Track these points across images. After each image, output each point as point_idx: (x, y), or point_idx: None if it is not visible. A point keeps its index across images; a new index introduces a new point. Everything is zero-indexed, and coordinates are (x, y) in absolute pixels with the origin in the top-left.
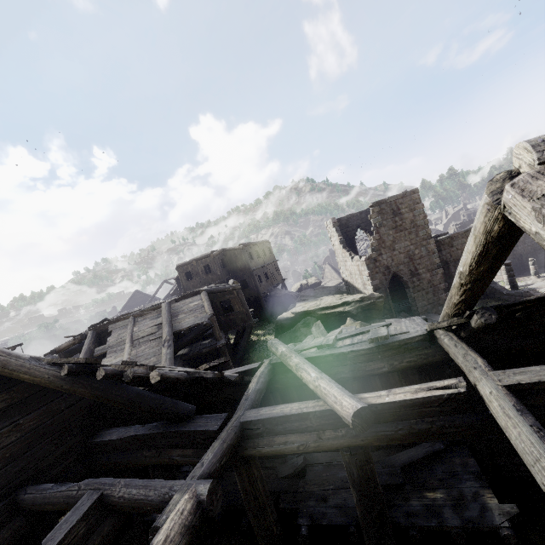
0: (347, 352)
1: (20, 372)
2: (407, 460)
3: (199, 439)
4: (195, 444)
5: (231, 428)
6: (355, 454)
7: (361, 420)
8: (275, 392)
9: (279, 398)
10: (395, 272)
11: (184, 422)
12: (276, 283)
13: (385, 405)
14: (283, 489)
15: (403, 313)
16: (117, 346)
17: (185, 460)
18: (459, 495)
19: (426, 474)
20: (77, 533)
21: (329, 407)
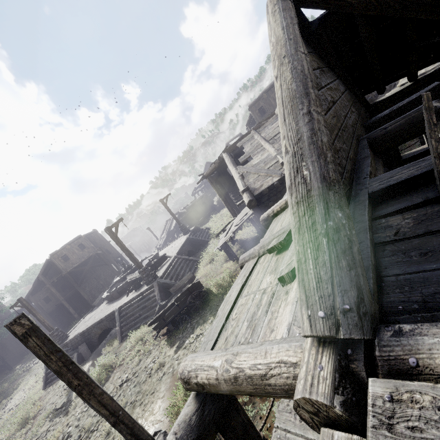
0: None
1: None
2: None
3: None
4: None
5: None
6: None
7: None
8: None
9: None
10: None
11: None
12: None
13: None
14: None
15: None
16: (256, 149)
17: None
18: None
19: None
20: None
21: None
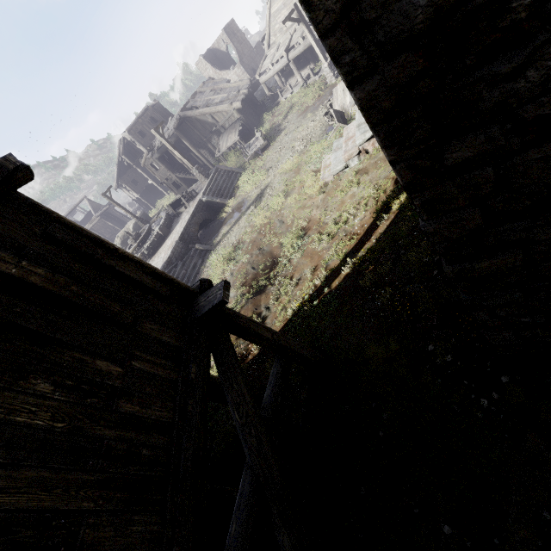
0: None
1: None
2: None
3: None
4: None
5: None
6: None
7: None
8: None
9: None
10: (252, 67)
11: None
12: None
13: None
14: None
15: None
16: (209, 101)
17: None
18: None
19: None
20: None
21: None
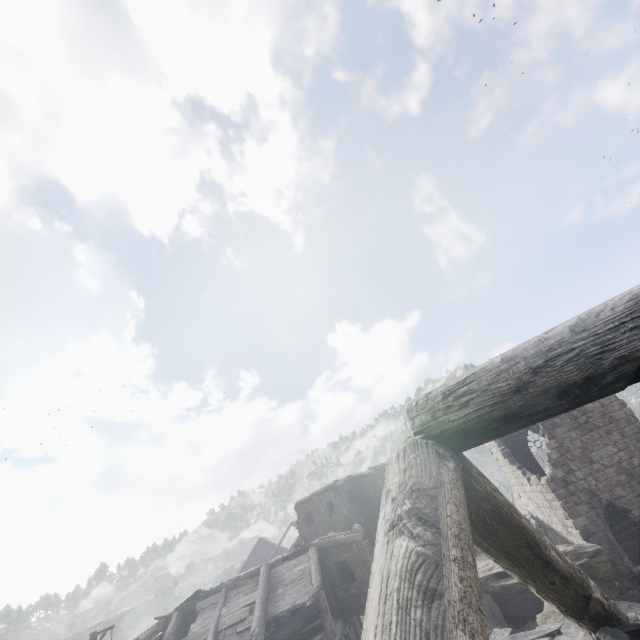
0: None
1: None
2: None
3: None
4: None
5: None
6: None
7: None
8: None
9: None
10: (610, 500)
11: None
12: None
13: None
14: None
15: None
16: (198, 639)
17: None
18: None
19: None
20: None
21: None
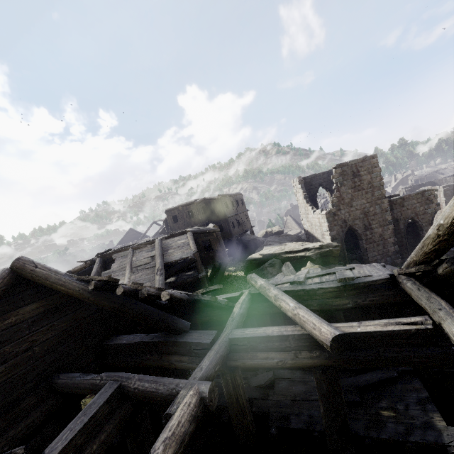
0: (317, 289)
1: (57, 284)
2: (363, 382)
3: (194, 349)
4: (190, 353)
5: (222, 342)
6: (326, 372)
7: (338, 344)
8: (252, 318)
9: (255, 323)
10: (351, 225)
11: (181, 335)
12: (246, 229)
13: (357, 334)
14: (255, 396)
15: (355, 261)
16: (120, 271)
17: (181, 365)
18: (410, 415)
19: (380, 396)
20: (103, 412)
21: (307, 332)
